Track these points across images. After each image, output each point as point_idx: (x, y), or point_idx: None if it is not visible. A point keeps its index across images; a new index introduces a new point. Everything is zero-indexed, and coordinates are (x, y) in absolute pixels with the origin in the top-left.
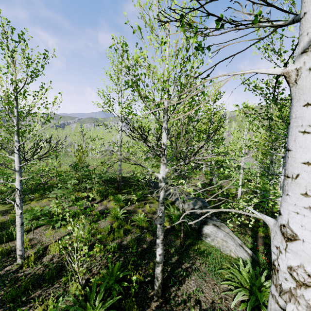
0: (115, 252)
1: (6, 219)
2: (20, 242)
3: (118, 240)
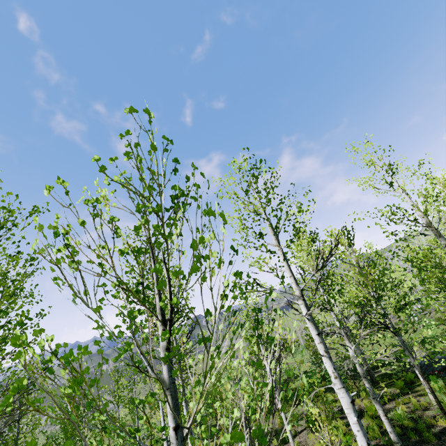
0: None
1: (276, 427)
2: (290, 436)
3: (375, 440)
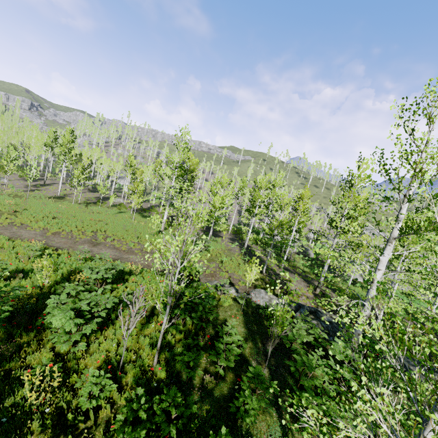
0: None
1: None
2: None
3: None
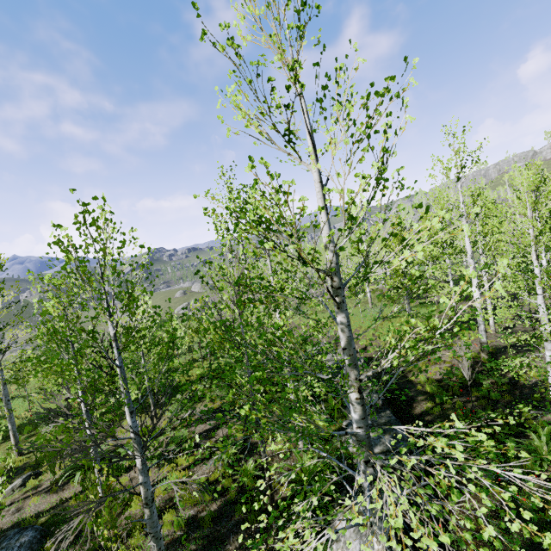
0: (181, 531)
1: None
2: (101, 491)
3: (200, 506)
